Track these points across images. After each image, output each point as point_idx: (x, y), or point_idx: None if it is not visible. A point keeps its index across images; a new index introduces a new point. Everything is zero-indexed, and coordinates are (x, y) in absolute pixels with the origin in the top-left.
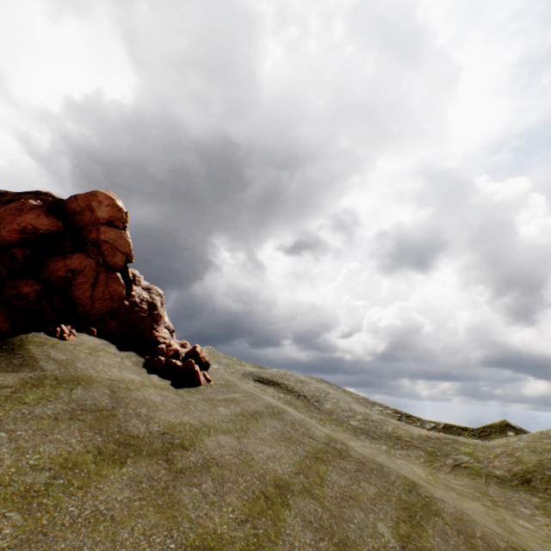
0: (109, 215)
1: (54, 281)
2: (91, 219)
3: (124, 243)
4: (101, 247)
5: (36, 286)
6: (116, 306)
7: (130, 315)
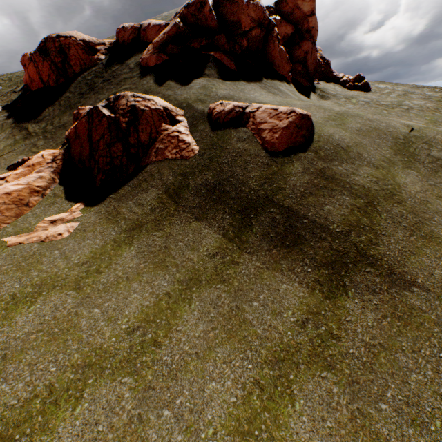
0: (311, 8)
1: (300, 61)
2: (300, 16)
3: (316, 24)
4: (310, 33)
5: (300, 66)
6: (315, 66)
7: (319, 68)
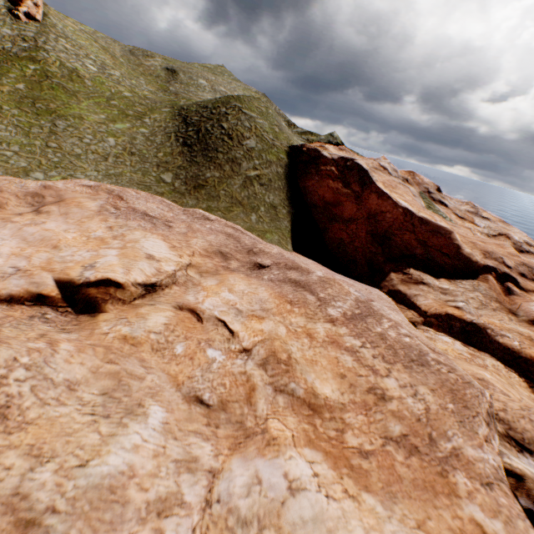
0: None
1: None
2: None
3: None
4: None
5: None
6: None
7: None
